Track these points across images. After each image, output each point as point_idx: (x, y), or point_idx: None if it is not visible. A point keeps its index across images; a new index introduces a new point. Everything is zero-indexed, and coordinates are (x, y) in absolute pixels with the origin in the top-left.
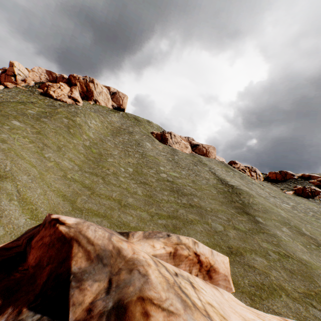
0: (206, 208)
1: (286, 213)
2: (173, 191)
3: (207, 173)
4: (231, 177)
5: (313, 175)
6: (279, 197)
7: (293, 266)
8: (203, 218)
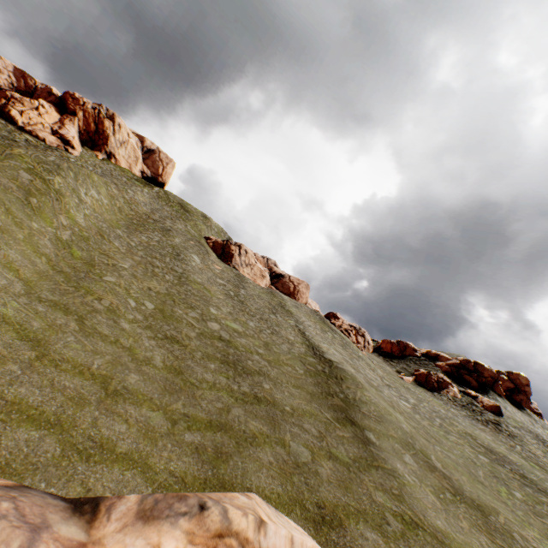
0: (285, 406)
1: (407, 421)
2: (227, 362)
3: (292, 330)
4: (330, 343)
5: (441, 355)
6: (396, 387)
7: None
8: (276, 430)
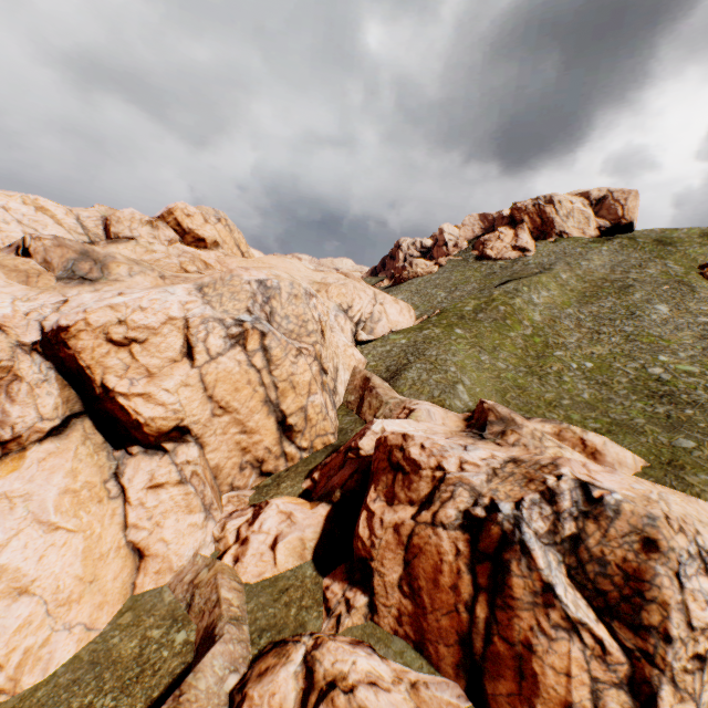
0: (697, 423)
1: None
2: (651, 397)
3: None
4: None
5: None
6: None
7: None
8: (670, 432)
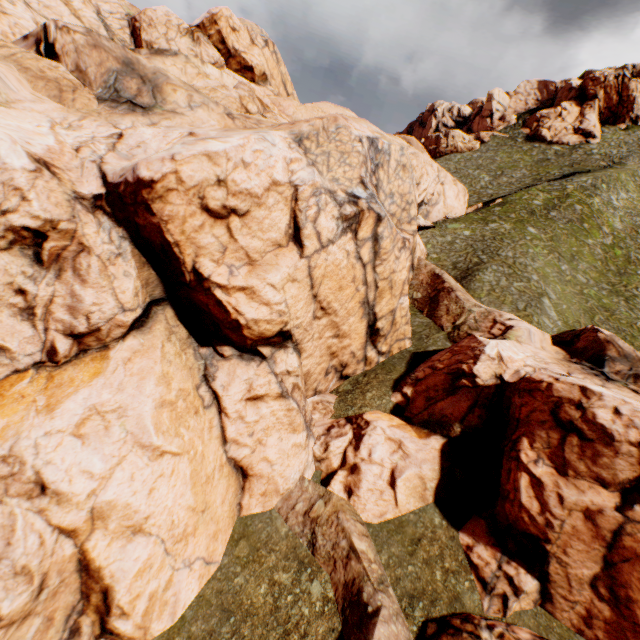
0: None
1: None
2: None
3: None
4: None
5: None
6: None
7: None
8: None
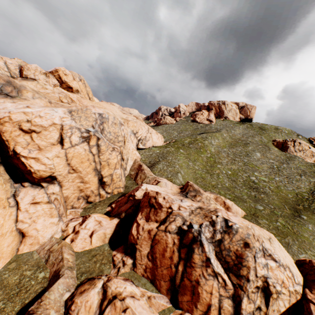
0: (265, 200)
1: None
2: (250, 188)
3: (307, 183)
4: None
5: None
6: None
7: (284, 229)
8: (255, 203)
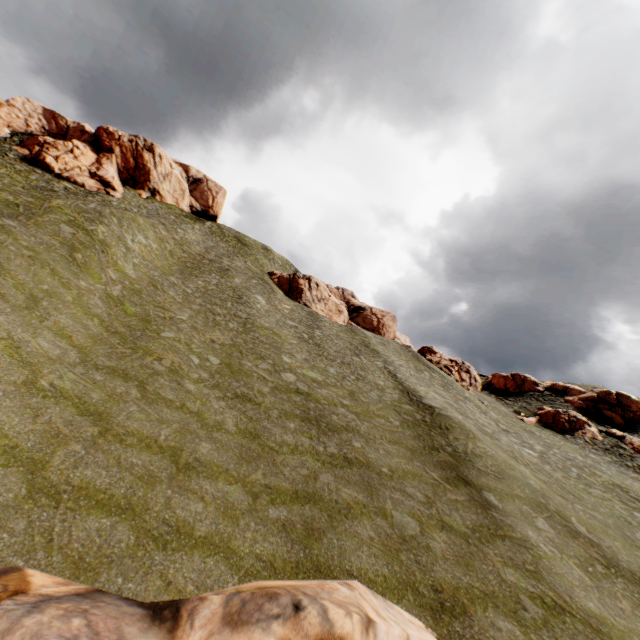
0: (381, 468)
1: (534, 475)
2: (308, 419)
3: (381, 373)
4: (427, 384)
5: (571, 388)
6: (515, 432)
7: (578, 639)
8: (374, 497)
